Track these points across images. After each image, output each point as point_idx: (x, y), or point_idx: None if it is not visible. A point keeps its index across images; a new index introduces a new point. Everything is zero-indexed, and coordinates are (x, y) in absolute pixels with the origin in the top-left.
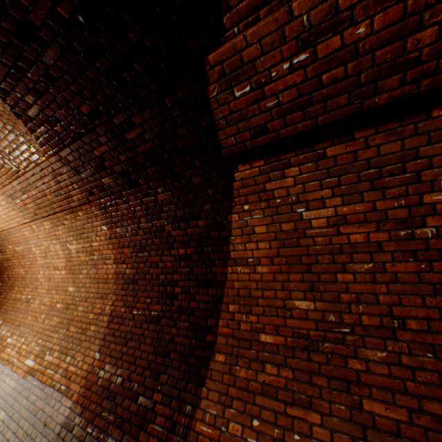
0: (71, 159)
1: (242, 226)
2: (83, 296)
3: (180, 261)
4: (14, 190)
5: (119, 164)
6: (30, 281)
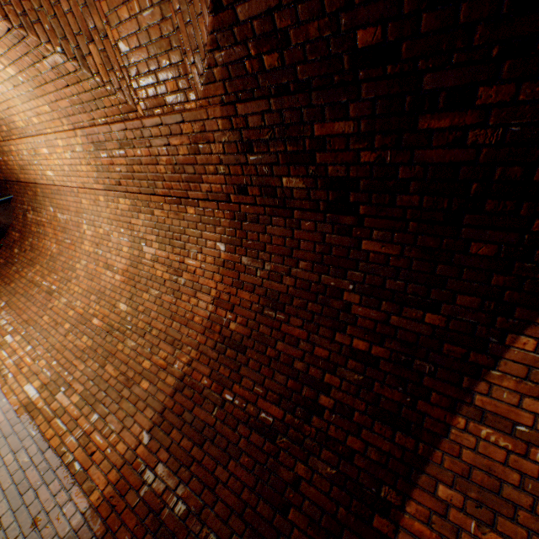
0: (252, 123)
1: (533, 365)
2: (140, 327)
3: (348, 357)
4: (107, 137)
5: (345, 164)
6: (61, 266)
